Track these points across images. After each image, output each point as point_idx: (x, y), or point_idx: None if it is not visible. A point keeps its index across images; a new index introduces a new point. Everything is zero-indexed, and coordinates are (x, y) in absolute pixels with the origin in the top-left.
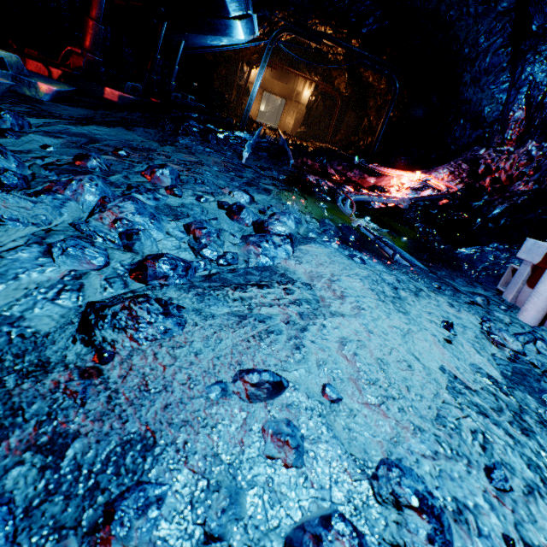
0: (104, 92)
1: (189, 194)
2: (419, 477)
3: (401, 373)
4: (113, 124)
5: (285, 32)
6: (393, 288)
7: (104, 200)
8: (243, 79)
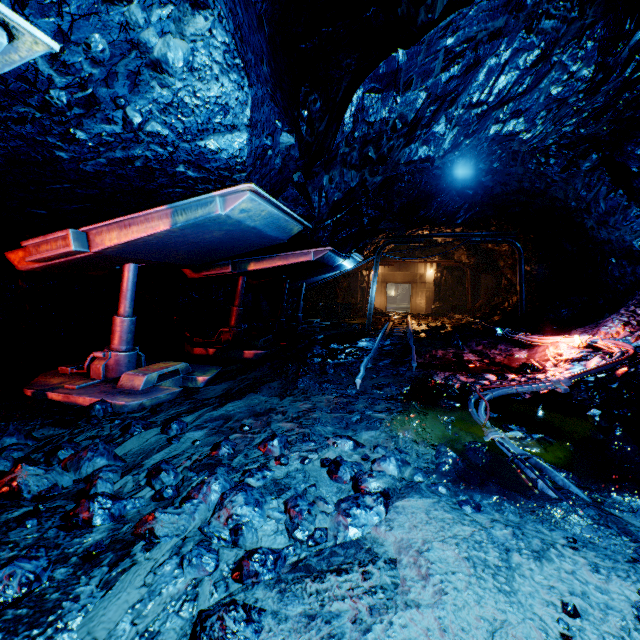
0: (243, 354)
1: (295, 458)
2: None
3: None
4: (245, 392)
5: (388, 245)
6: (503, 550)
7: (223, 496)
8: (364, 281)
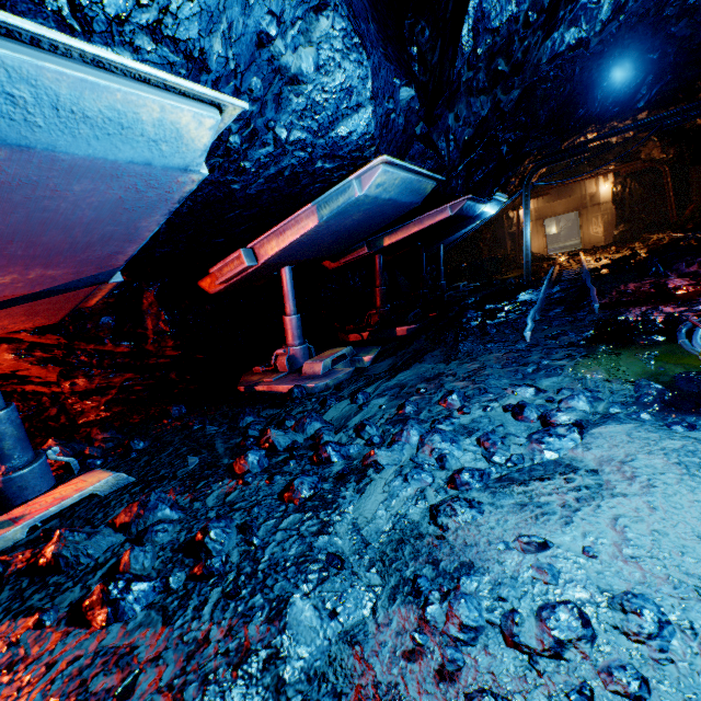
0: (396, 332)
1: (476, 408)
2: (654, 603)
3: (681, 542)
4: (409, 363)
5: (538, 171)
6: None
7: (422, 438)
8: (512, 225)
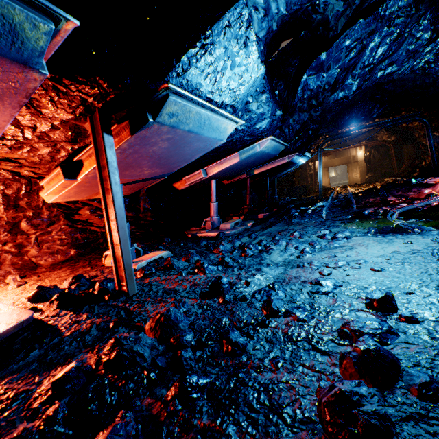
0: (258, 216)
1: (305, 237)
2: (364, 259)
3: (373, 253)
4: (270, 226)
5: (326, 143)
6: (390, 239)
7: (287, 243)
8: (311, 170)
